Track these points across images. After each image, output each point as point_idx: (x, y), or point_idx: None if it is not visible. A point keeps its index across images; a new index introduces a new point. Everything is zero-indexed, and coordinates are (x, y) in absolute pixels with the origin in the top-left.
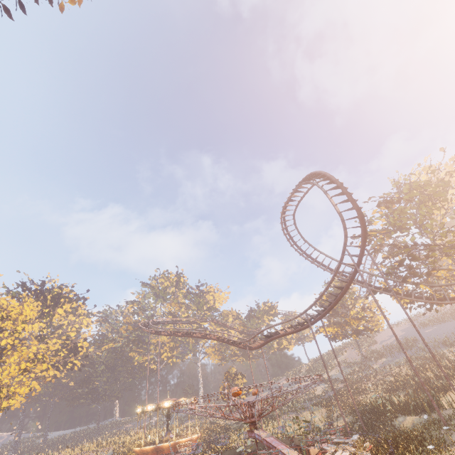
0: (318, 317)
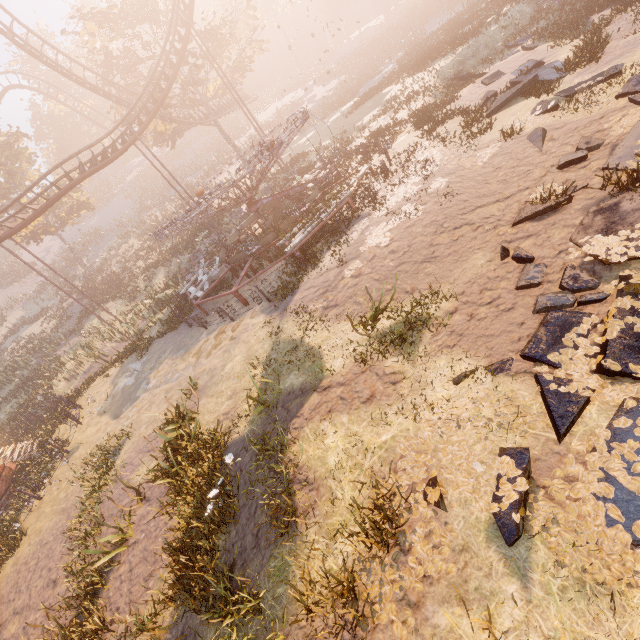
0: (140, 129)
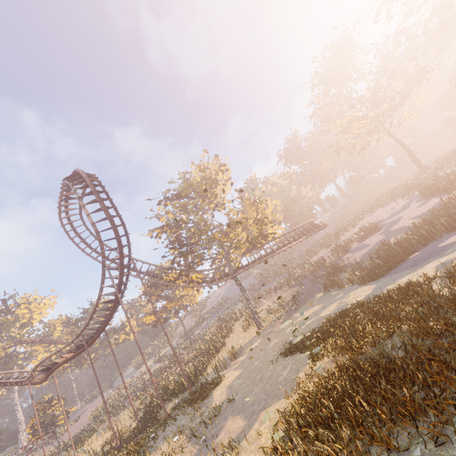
0: (97, 334)
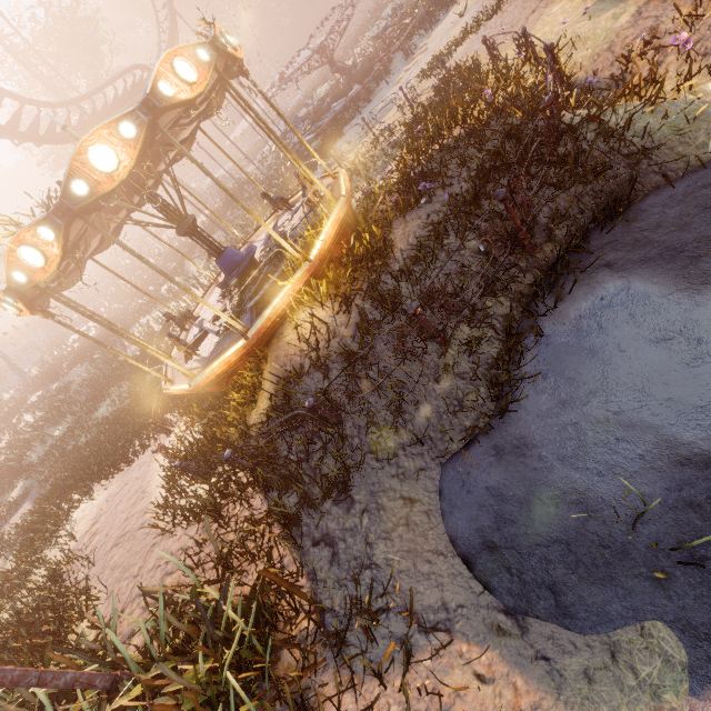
0: None
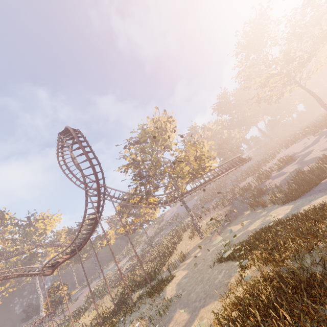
0: (84, 242)
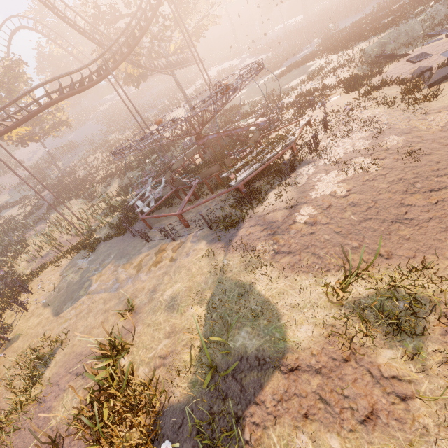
0: (114, 66)
